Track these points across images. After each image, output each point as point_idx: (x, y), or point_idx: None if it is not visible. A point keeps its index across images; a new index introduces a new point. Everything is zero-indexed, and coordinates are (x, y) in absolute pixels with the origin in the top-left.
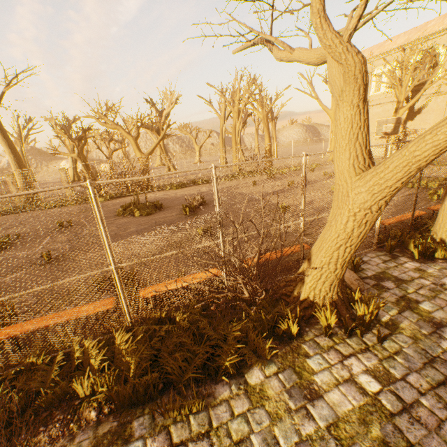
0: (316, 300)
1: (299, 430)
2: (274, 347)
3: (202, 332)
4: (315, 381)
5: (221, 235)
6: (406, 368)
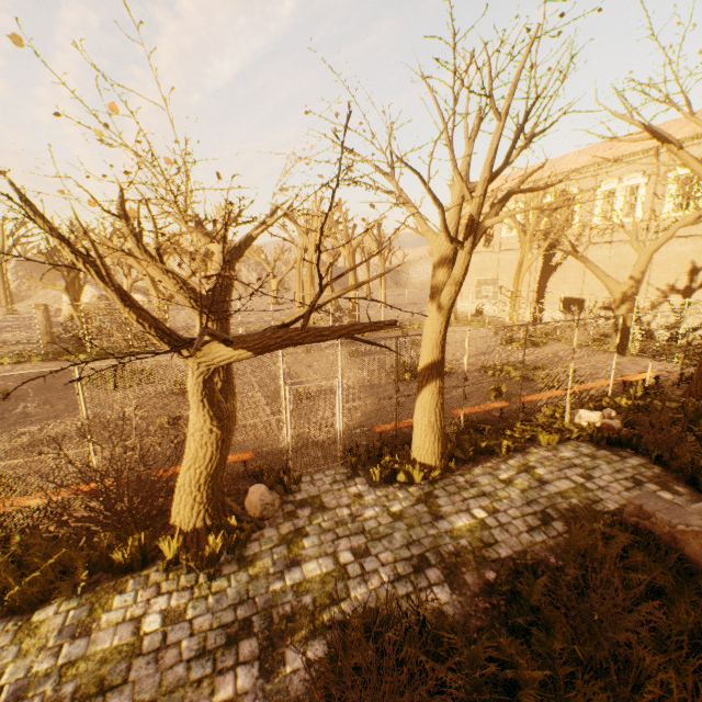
0: (182, 527)
1: (33, 667)
2: (101, 581)
3: (31, 559)
4: (101, 619)
5: (91, 442)
6: (207, 608)
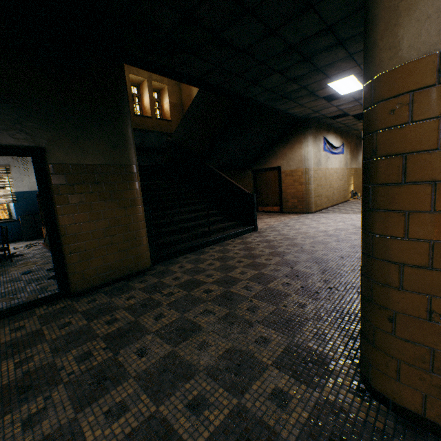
0: None
1: None
2: None
3: None
4: None
5: None
6: None
